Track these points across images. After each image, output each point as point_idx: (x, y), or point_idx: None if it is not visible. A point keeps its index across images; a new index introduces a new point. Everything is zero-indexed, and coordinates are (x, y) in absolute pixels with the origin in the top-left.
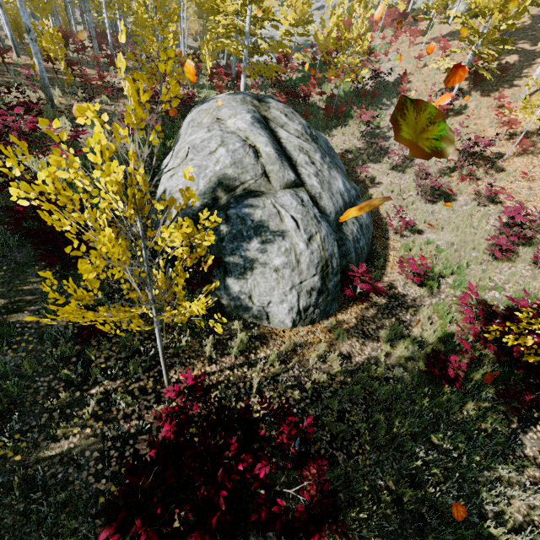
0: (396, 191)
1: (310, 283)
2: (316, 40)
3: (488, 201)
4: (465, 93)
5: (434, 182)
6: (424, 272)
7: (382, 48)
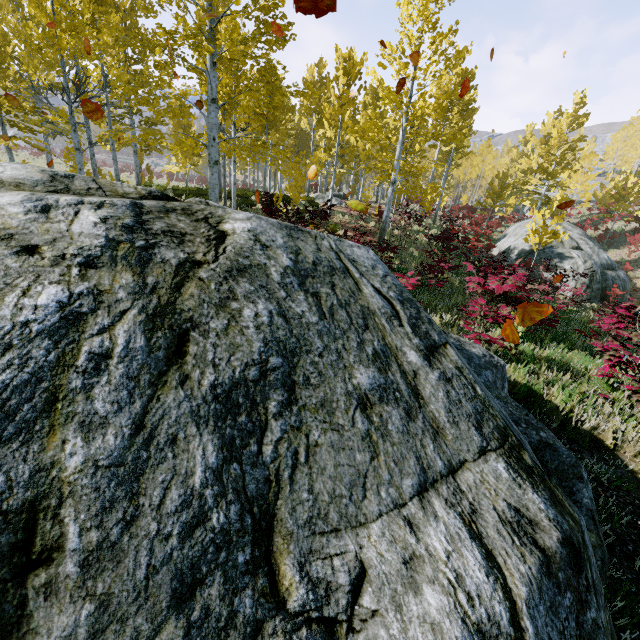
0: None
1: (582, 280)
2: (595, 196)
3: None
4: None
5: None
6: None
7: None
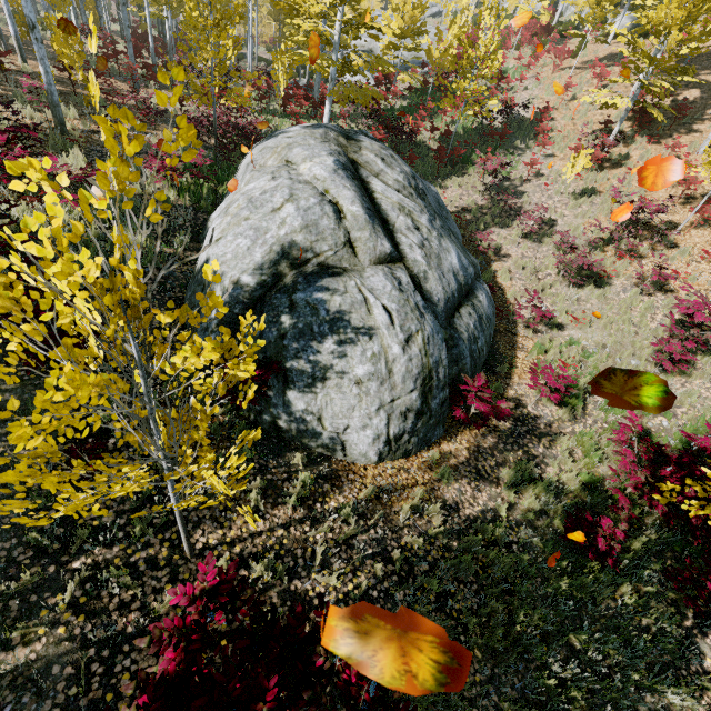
0: (530, 268)
1: (405, 402)
2: (430, 57)
3: (654, 288)
4: (627, 137)
5: (583, 259)
6: (565, 385)
7: (517, 72)
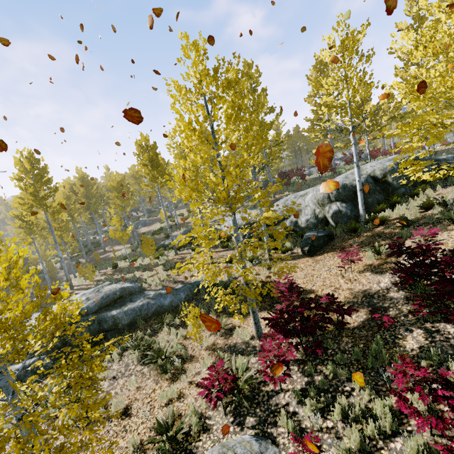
0: None
1: None
2: None
3: None
4: None
5: None
6: None
7: None
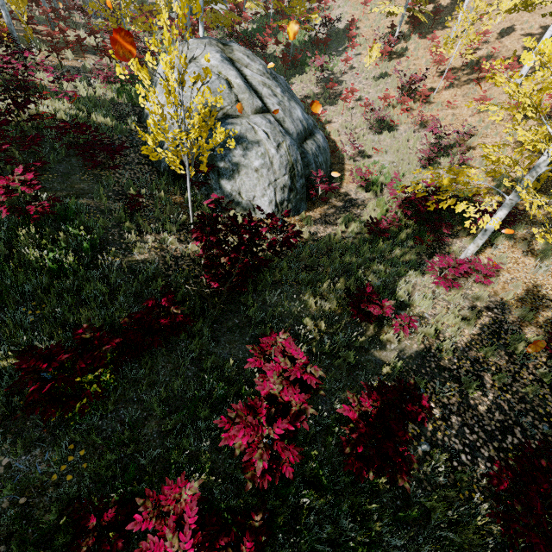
0: (349, 126)
1: (282, 181)
2: None
3: (421, 127)
4: (406, 36)
5: (378, 114)
6: (371, 182)
7: None
